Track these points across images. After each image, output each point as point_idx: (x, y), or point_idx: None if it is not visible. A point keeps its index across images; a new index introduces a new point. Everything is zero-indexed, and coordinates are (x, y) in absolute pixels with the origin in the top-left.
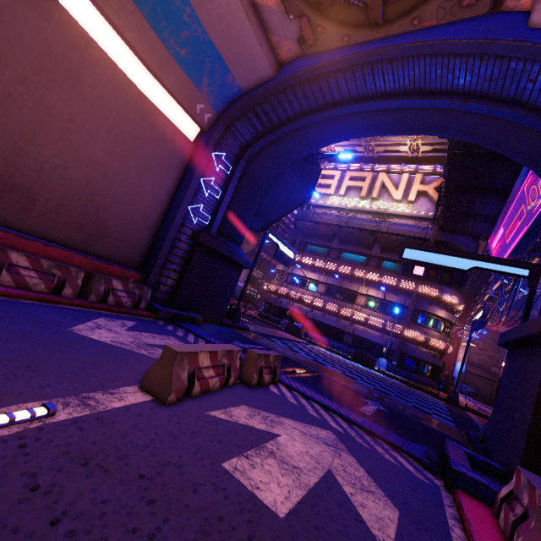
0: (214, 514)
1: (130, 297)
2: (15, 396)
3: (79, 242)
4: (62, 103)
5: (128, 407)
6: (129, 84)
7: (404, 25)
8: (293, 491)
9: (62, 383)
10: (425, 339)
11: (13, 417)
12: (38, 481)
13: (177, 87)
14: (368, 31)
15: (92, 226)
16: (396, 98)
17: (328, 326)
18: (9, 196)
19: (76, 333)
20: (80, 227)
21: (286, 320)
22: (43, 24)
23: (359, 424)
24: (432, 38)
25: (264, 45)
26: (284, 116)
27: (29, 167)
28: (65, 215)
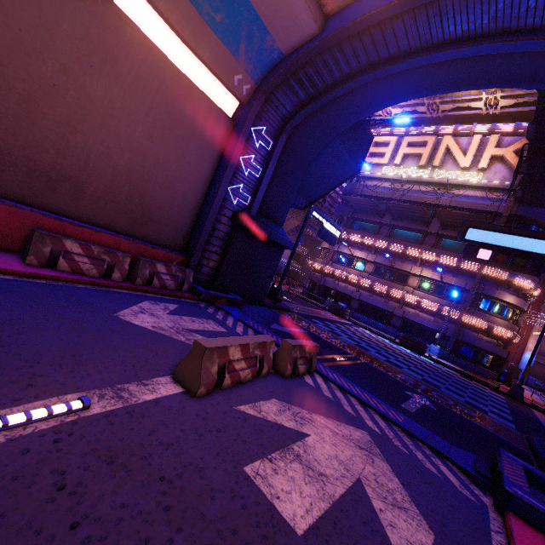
0: (228, 526)
1: (173, 279)
2: (57, 387)
3: (126, 227)
4: (101, 89)
5: (158, 399)
6: (165, 60)
7: None
8: (316, 503)
9: (101, 373)
10: (487, 326)
11: (51, 411)
12: (65, 480)
13: (213, 58)
14: None
15: (137, 211)
16: (469, 44)
17: (375, 308)
18: (62, 186)
19: (121, 318)
20: (126, 213)
21: (330, 300)
22: (78, 6)
23: (399, 424)
24: None
25: None
26: (330, 79)
27: (77, 157)
28: (112, 202)
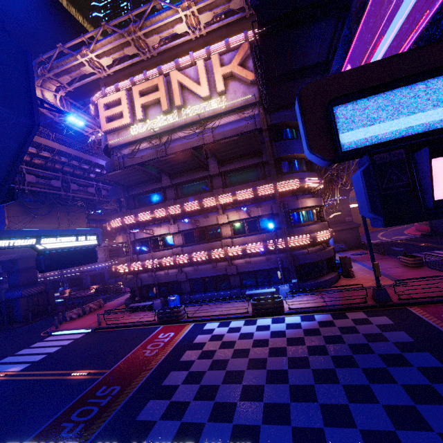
0: None
1: None
2: None
3: None
4: None
5: None
6: None
7: None
8: None
9: None
10: (312, 239)
11: None
12: None
13: None
14: None
15: None
16: None
17: (208, 278)
18: None
19: None
20: None
21: (157, 301)
22: None
23: None
24: None
25: None
26: None
27: None
28: None
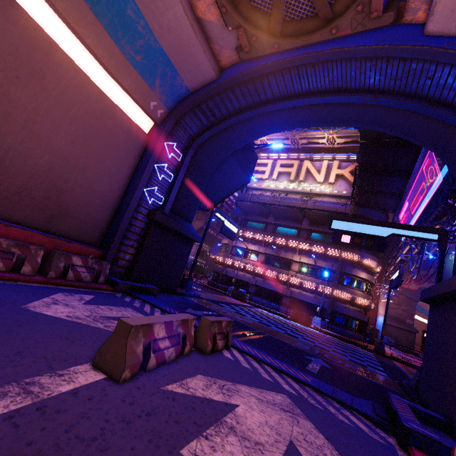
0: None
1: (89, 272)
2: None
3: (40, 222)
4: (26, 97)
5: (77, 389)
6: (90, 83)
7: (324, 34)
8: None
9: (4, 368)
10: (351, 298)
11: None
12: None
13: (133, 87)
14: (294, 40)
15: (54, 207)
16: (318, 95)
17: (268, 291)
18: None
19: (30, 310)
20: (42, 209)
21: (232, 287)
22: (9, 28)
23: (309, 384)
24: (347, 45)
25: (207, 52)
26: (226, 112)
27: None
28: (27, 198)
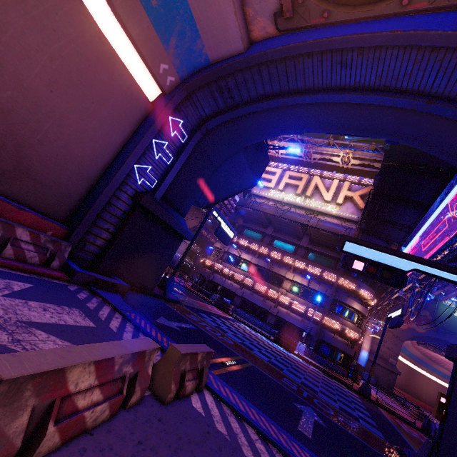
0: None
1: (39, 251)
2: None
3: None
4: None
5: None
6: (87, 16)
7: (391, 5)
8: None
9: None
10: (341, 328)
11: None
12: None
13: (142, 38)
14: (350, 10)
15: (9, 161)
16: (359, 92)
17: (254, 305)
18: None
19: None
20: None
21: (216, 295)
22: None
23: None
24: (413, 28)
25: (238, 15)
26: (246, 96)
27: None
28: None
